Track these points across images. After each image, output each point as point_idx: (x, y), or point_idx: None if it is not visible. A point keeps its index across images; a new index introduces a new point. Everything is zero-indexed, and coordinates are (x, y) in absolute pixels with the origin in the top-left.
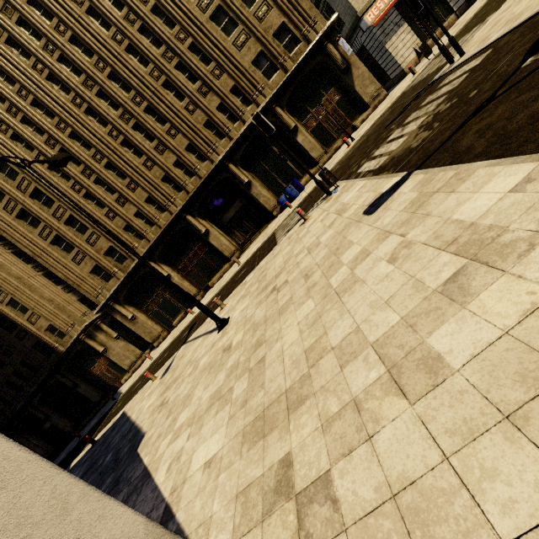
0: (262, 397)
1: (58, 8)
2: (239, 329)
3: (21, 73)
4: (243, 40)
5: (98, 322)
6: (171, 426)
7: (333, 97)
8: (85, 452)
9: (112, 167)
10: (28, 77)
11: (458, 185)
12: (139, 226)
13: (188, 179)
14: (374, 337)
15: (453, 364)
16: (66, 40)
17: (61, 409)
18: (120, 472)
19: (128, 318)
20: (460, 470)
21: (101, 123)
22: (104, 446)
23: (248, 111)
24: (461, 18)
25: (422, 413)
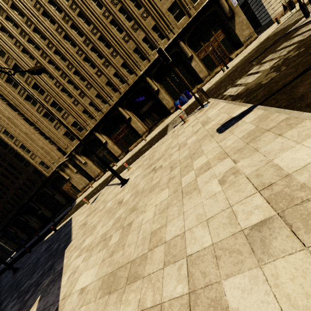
0: (120, 256)
1: None
2: (129, 191)
3: (27, 10)
4: None
5: (67, 162)
6: (81, 244)
7: (220, 36)
8: (51, 234)
9: (77, 73)
10: (31, 12)
11: (286, 130)
12: (91, 111)
13: (121, 85)
14: (190, 250)
15: None
16: None
17: (46, 205)
18: (55, 261)
19: (82, 163)
20: None
21: (72, 45)
22: (57, 236)
23: (162, 43)
24: None
25: None
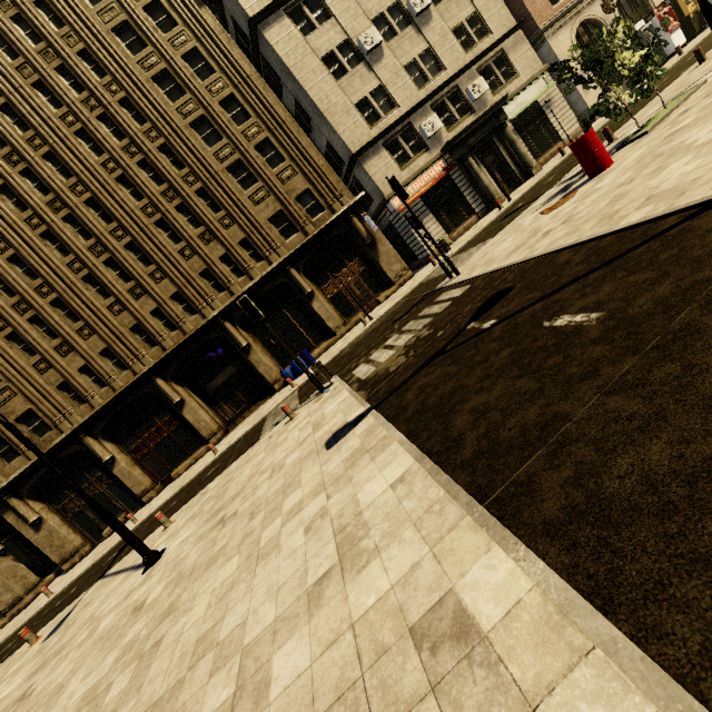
0: (130, 709)
1: (39, 122)
2: (164, 576)
3: None
4: (262, 196)
5: None
6: None
7: (357, 267)
8: None
9: (62, 304)
10: None
11: (379, 453)
12: (82, 385)
13: (167, 333)
14: (249, 638)
15: (272, 695)
16: (39, 155)
17: None
18: None
19: (28, 522)
20: None
21: (61, 250)
22: None
23: (258, 267)
24: (481, 221)
25: None
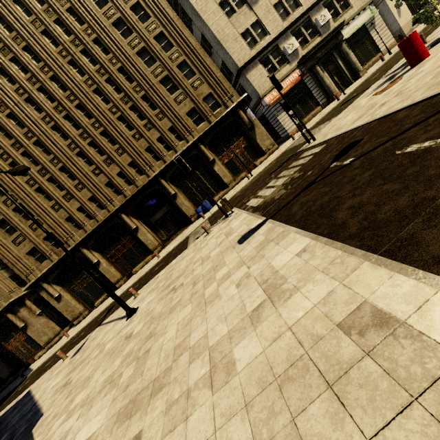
0: (138, 384)
1: (46, 56)
2: (141, 320)
3: (4, 93)
4: (182, 98)
5: (25, 298)
6: (67, 406)
7: (242, 143)
8: None
9: (65, 170)
10: (9, 97)
11: (281, 240)
12: (79, 218)
13: (127, 187)
14: (212, 342)
15: (238, 368)
16: (47, 77)
17: None
18: None
19: (54, 297)
20: (218, 439)
21: (63, 137)
22: (1, 427)
23: (180, 145)
24: (324, 109)
25: (215, 401)
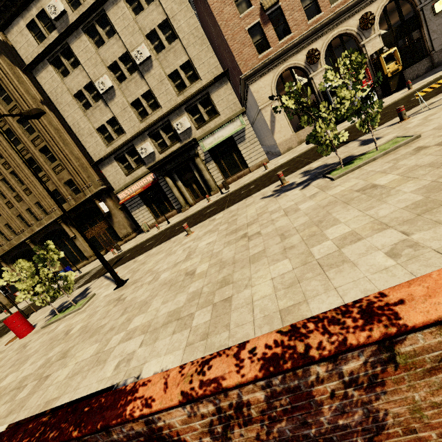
0: None
1: None
2: None
3: None
4: (45, 179)
5: None
6: None
7: (105, 225)
8: None
9: None
10: None
11: None
12: None
13: (5, 242)
14: None
15: None
16: None
17: None
18: None
19: None
20: None
21: None
22: None
23: (46, 218)
24: (170, 219)
25: None
